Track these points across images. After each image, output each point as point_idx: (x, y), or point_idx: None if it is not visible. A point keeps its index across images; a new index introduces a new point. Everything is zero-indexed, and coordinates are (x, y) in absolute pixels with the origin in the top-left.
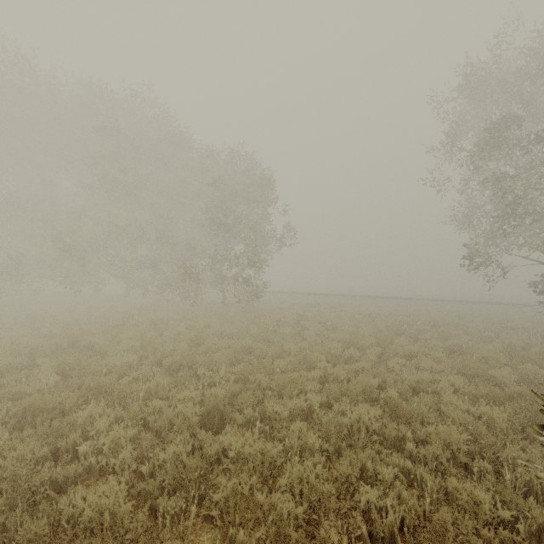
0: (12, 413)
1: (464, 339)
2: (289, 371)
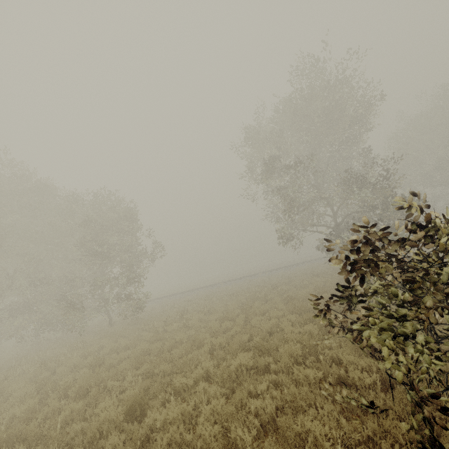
0: None
1: (293, 291)
2: (185, 355)
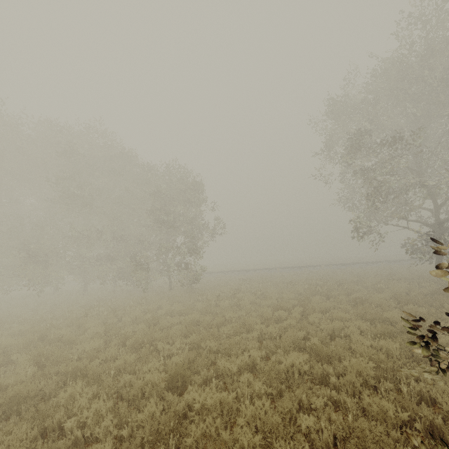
0: None
1: (363, 292)
2: (232, 335)
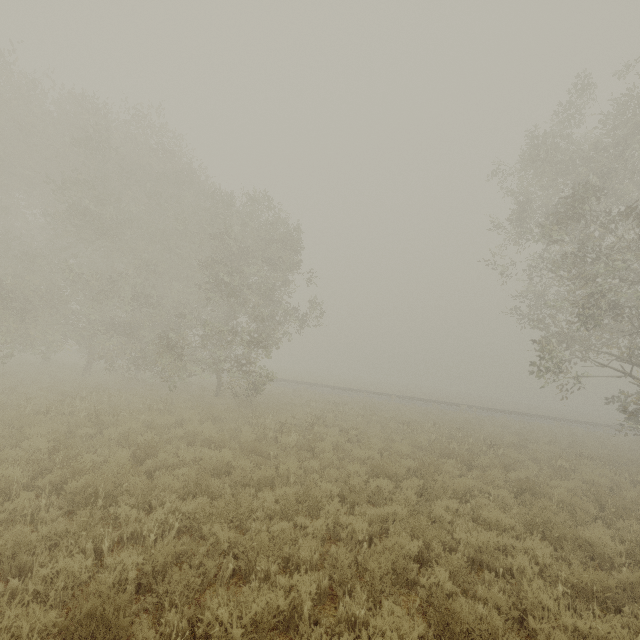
0: None
1: (532, 469)
2: (278, 513)
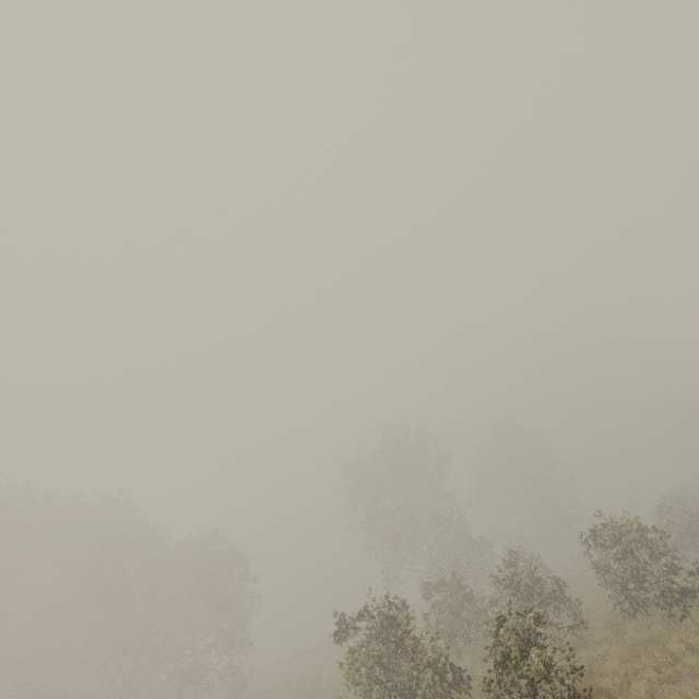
0: None
1: None
2: None
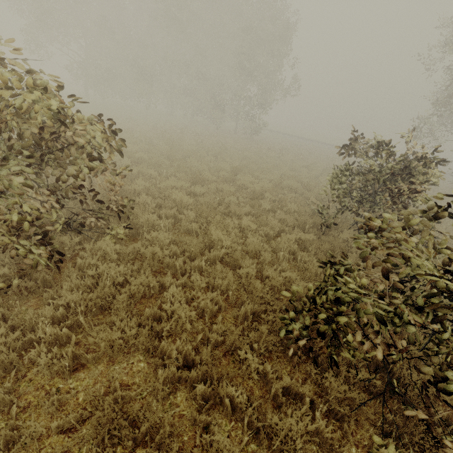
0: (163, 155)
1: None
2: (268, 169)
